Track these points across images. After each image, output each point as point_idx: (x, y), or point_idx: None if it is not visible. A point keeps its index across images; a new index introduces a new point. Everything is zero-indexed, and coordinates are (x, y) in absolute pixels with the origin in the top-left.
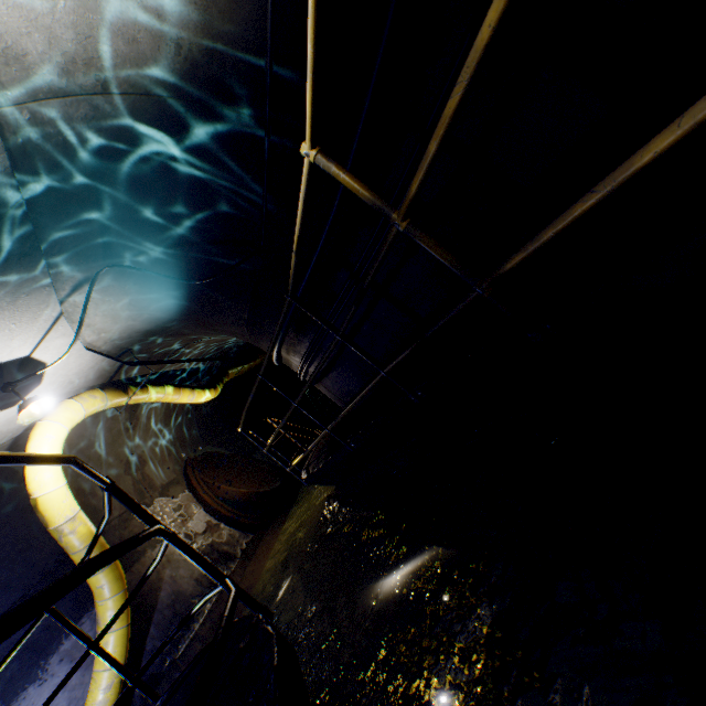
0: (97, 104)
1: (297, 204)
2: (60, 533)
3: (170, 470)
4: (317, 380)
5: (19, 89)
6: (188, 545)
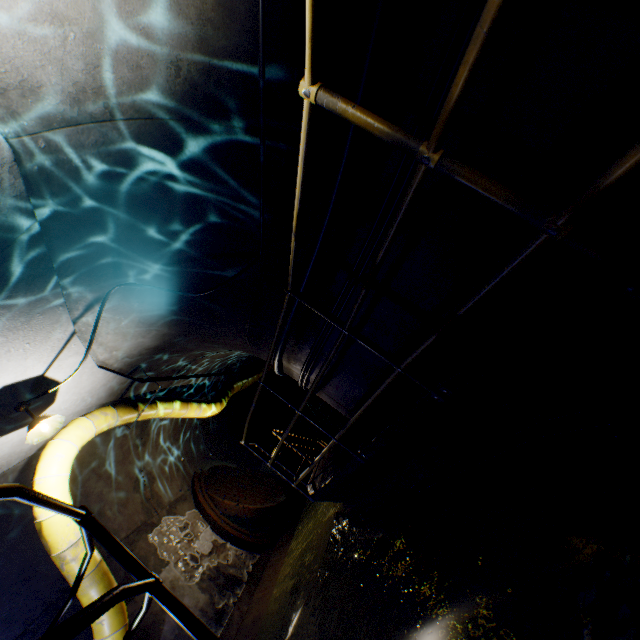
0: (106, 130)
1: (293, 210)
2: (62, 560)
3: (178, 486)
4: (318, 387)
5: (35, 120)
6: (173, 598)
